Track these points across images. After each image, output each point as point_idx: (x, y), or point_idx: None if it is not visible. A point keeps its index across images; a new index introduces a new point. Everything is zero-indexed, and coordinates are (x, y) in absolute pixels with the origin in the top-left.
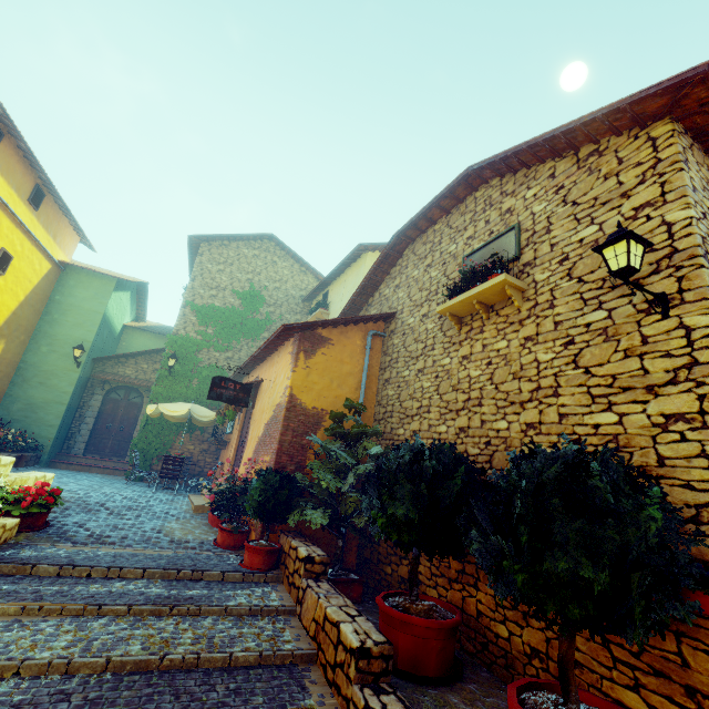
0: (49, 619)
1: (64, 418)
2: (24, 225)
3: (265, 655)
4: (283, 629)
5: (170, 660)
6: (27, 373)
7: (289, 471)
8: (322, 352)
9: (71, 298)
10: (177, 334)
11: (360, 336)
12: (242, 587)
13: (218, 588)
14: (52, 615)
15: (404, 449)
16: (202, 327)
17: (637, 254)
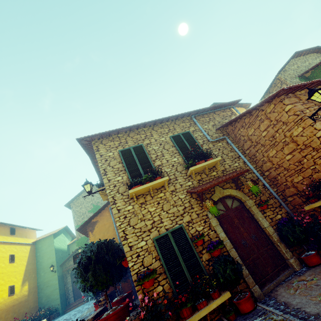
0: None
1: (60, 293)
2: (13, 242)
3: None
4: None
5: None
6: (41, 286)
7: None
8: (97, 226)
9: (42, 251)
10: (78, 239)
11: (107, 212)
12: None
13: None
14: None
15: None
16: None
17: (88, 187)
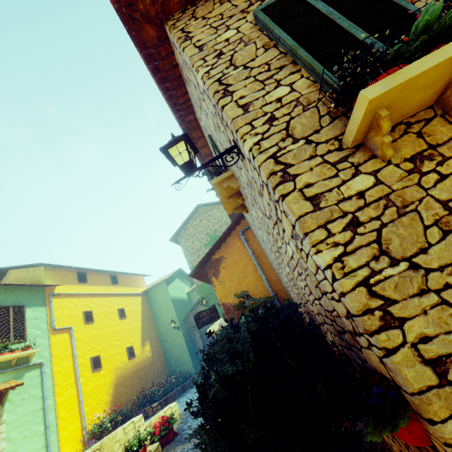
0: None
1: (191, 355)
2: (118, 294)
3: None
4: None
5: None
6: (166, 346)
7: None
8: (223, 267)
9: (157, 303)
10: (198, 286)
11: (236, 239)
12: None
13: None
14: None
15: None
16: None
17: (181, 151)
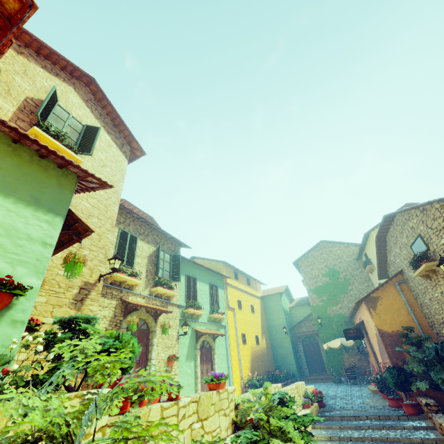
0: (348, 430)
1: (295, 359)
2: (250, 293)
3: (423, 439)
4: (430, 433)
5: (389, 439)
6: (274, 344)
7: (400, 365)
8: (379, 304)
9: (270, 308)
10: (313, 306)
11: (392, 287)
12: (408, 421)
13: (398, 421)
14: (348, 429)
15: (431, 349)
16: (320, 298)
17: None
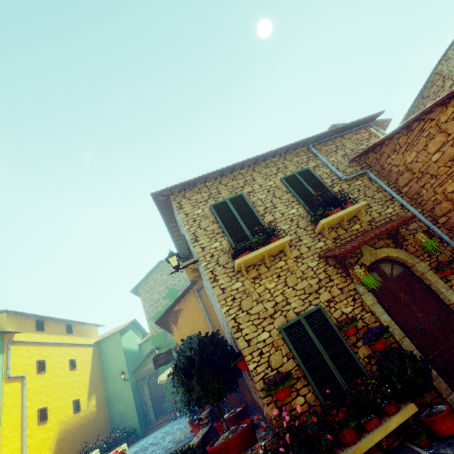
0: None
1: (137, 409)
2: (71, 343)
3: None
4: None
5: None
6: (112, 400)
7: None
8: (181, 317)
9: (108, 354)
10: (153, 336)
11: (193, 296)
12: None
13: None
14: None
15: None
16: None
17: (174, 260)
